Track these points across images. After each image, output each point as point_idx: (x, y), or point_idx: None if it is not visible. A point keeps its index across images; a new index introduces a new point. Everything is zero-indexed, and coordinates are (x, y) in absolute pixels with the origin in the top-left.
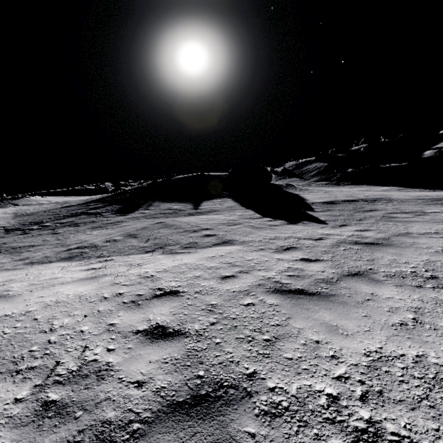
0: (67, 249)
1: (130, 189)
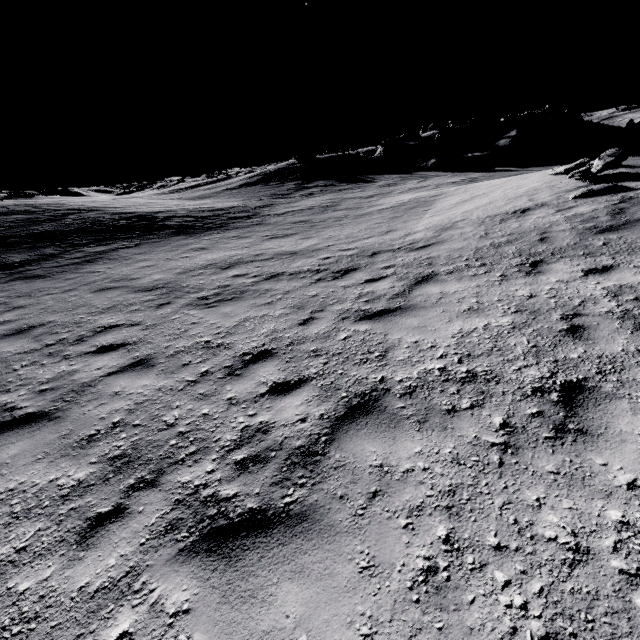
0: (449, 183)
1: (278, 170)
